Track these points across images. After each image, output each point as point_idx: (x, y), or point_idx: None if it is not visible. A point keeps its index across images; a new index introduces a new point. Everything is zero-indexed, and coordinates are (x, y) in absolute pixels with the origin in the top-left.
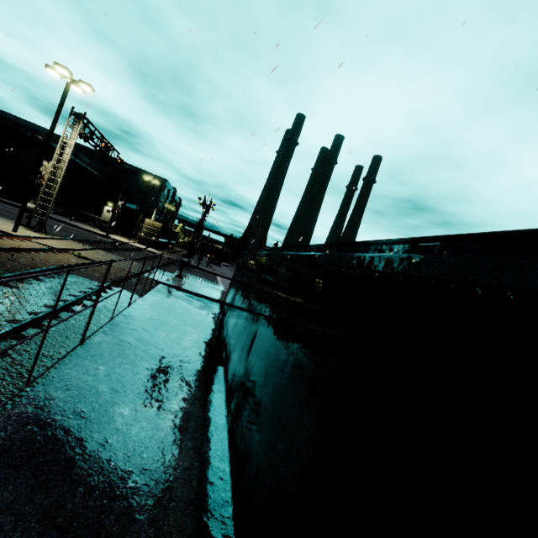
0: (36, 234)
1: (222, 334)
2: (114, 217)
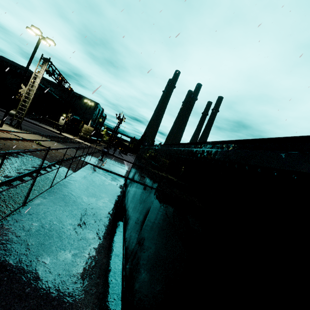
0: (15, 129)
1: (124, 202)
2: (66, 123)
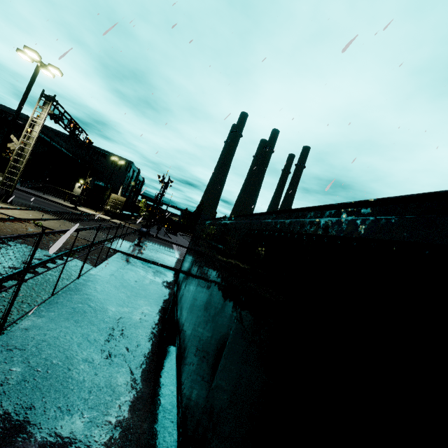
0: (1, 204)
1: (175, 313)
2: (84, 192)
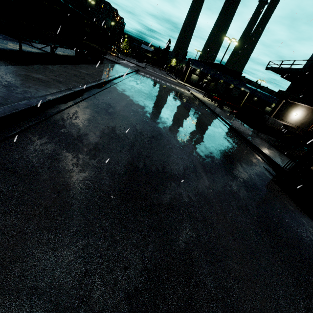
0: None
1: None
2: None
